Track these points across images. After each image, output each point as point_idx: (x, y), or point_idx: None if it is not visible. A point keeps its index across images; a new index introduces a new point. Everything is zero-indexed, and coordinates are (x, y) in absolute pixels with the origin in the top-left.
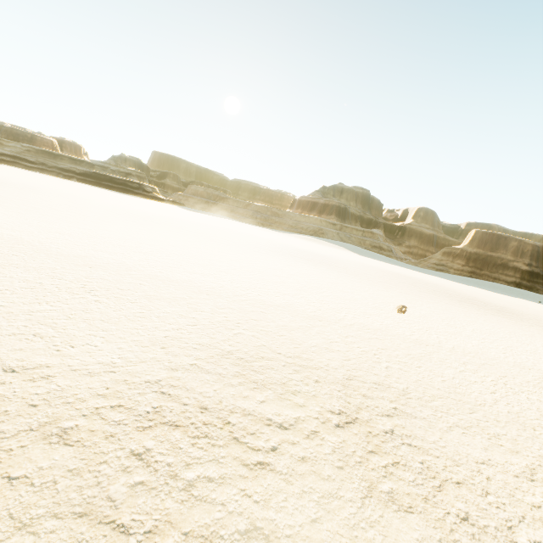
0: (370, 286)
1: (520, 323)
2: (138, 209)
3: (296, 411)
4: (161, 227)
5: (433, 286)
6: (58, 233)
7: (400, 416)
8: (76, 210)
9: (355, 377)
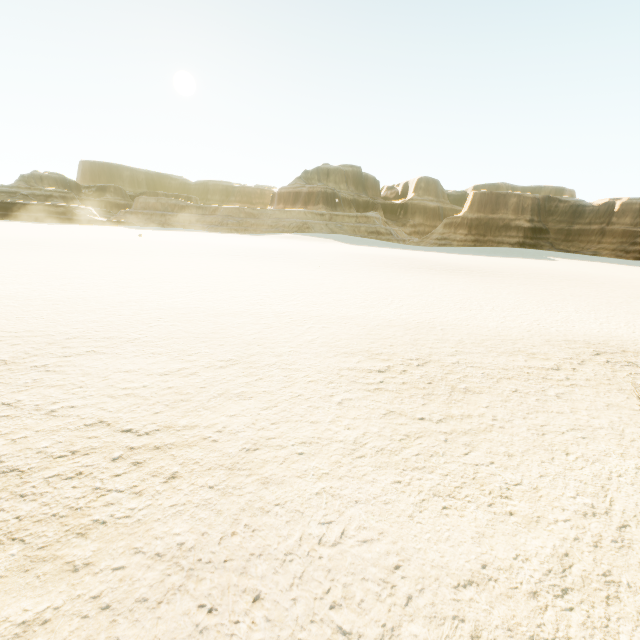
0: (296, 269)
1: (458, 277)
2: (41, 236)
3: None
4: (46, 249)
5: (403, 260)
6: None
7: (85, 355)
8: None
9: (85, 336)
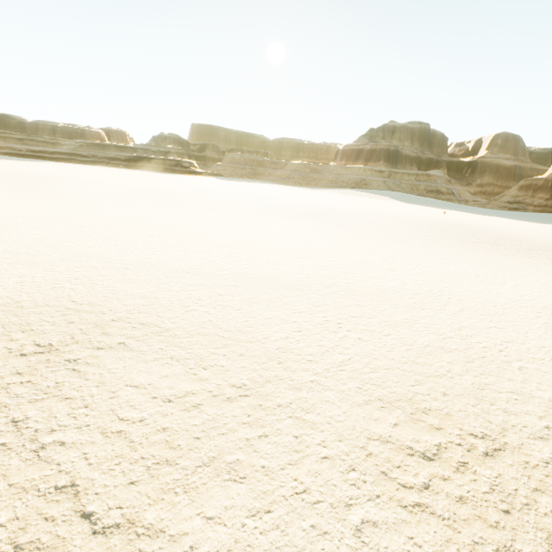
0: (345, 235)
1: (537, 262)
2: (154, 187)
3: None
4: (151, 201)
5: (464, 228)
6: (16, 217)
7: (115, 349)
8: (74, 195)
9: (127, 319)
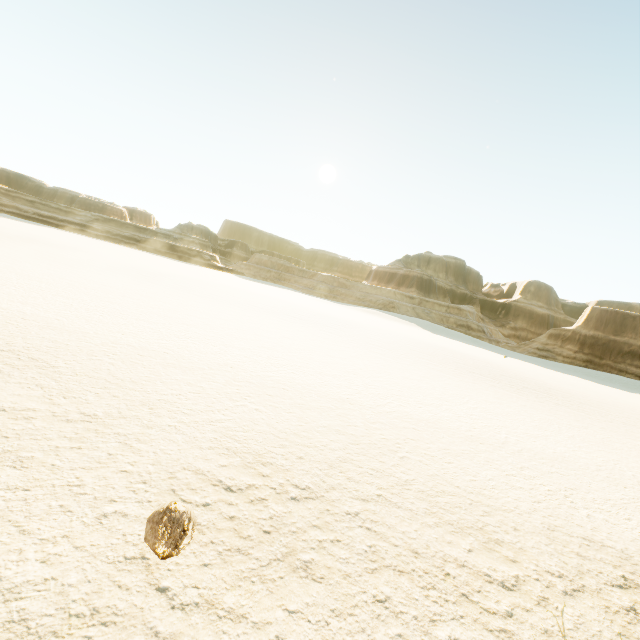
0: (332, 342)
1: (521, 397)
2: (157, 269)
3: None
4: (141, 278)
5: (472, 361)
6: None
7: None
8: (56, 258)
9: (19, 352)
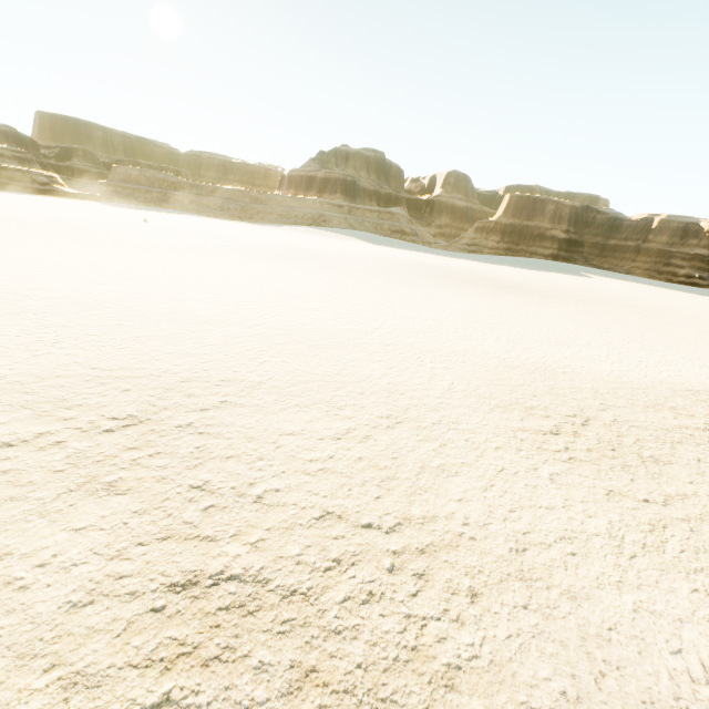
0: (346, 278)
1: (519, 297)
2: (9, 212)
3: (51, 426)
4: (33, 234)
5: (445, 270)
6: None
7: (223, 408)
8: None
9: (198, 378)
